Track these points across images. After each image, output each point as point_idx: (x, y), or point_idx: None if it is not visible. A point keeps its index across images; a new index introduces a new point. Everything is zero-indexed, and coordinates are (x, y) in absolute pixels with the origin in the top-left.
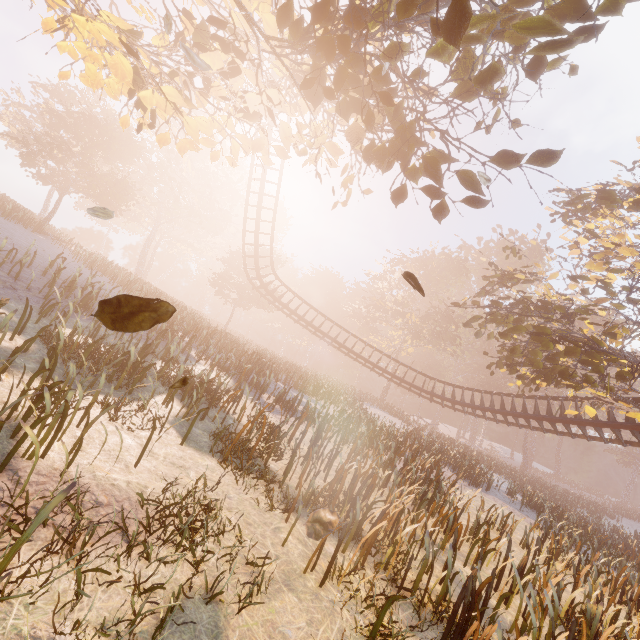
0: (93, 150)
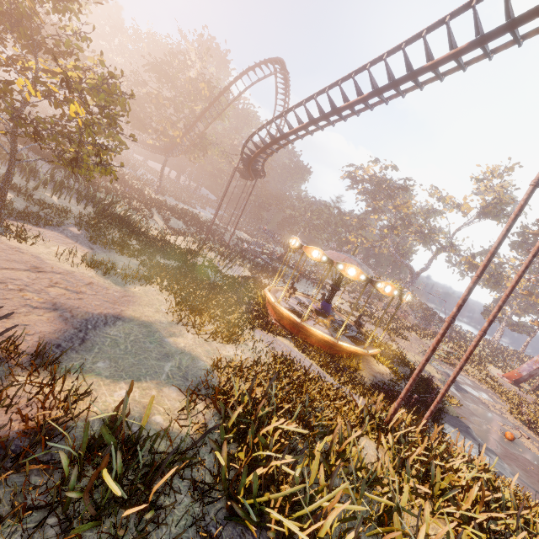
0: None
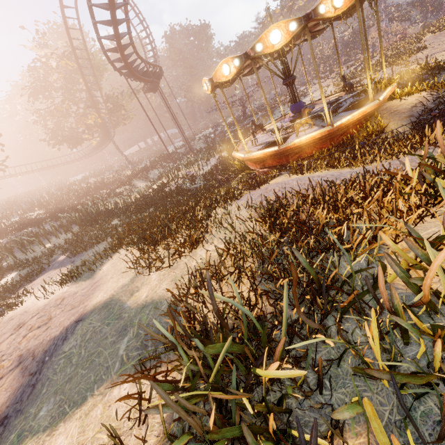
0: None
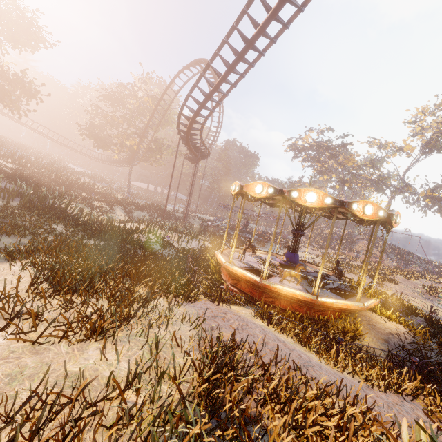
0: None
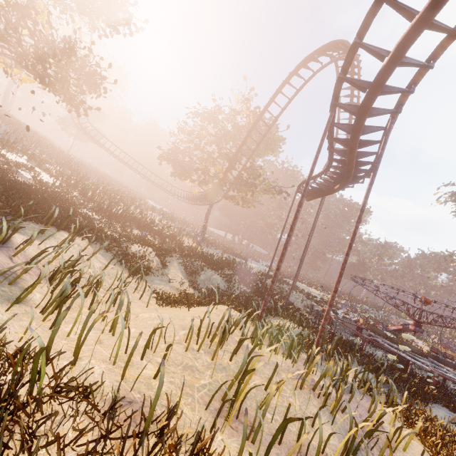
0: None
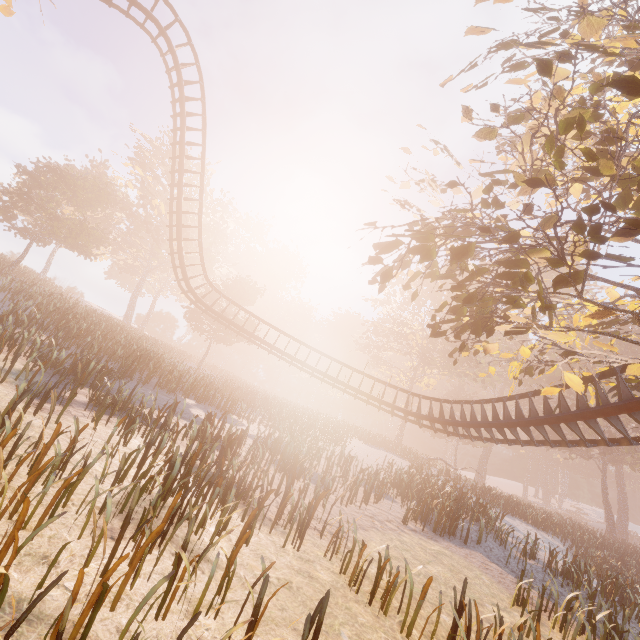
0: (58, 198)
